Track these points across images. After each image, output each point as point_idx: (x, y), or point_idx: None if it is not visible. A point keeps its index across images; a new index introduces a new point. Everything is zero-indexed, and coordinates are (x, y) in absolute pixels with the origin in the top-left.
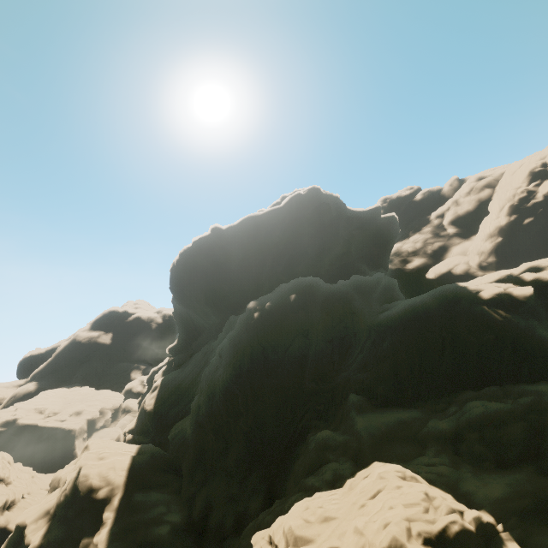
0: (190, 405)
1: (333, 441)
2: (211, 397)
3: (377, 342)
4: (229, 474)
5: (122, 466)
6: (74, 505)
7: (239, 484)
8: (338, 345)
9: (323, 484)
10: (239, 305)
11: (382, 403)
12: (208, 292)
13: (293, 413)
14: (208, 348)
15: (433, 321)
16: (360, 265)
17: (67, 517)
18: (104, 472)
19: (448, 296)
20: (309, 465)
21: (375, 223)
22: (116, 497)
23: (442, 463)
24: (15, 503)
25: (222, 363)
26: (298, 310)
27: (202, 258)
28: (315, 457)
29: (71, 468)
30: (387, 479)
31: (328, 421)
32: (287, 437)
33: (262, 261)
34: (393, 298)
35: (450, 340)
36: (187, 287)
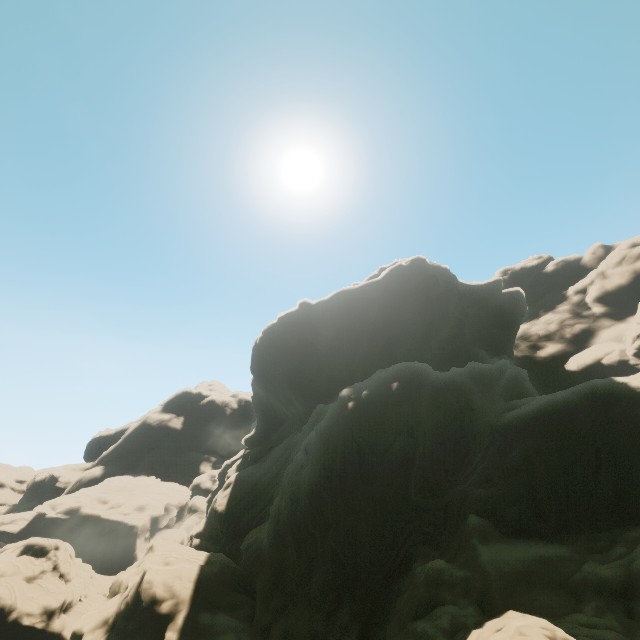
0: (267, 509)
1: (449, 575)
2: (294, 502)
3: (503, 448)
4: (312, 604)
5: (189, 576)
6: (135, 617)
7: (325, 619)
8: (452, 449)
9: (438, 632)
10: (328, 392)
11: (513, 532)
12: (293, 375)
13: (394, 532)
14: (290, 441)
15: (581, 426)
16: (476, 350)
17: (126, 631)
18: (170, 580)
19: (600, 394)
20: (418, 604)
21: (494, 299)
22: (181, 613)
23: (608, 627)
24: (72, 605)
25: (308, 460)
26: (401, 401)
27: (288, 336)
28: (425, 595)
29: (133, 571)
30: (529, 637)
31: (440, 549)
32: (386, 563)
33: (356, 342)
34: (522, 393)
35: (608, 453)
36: (269, 368)
